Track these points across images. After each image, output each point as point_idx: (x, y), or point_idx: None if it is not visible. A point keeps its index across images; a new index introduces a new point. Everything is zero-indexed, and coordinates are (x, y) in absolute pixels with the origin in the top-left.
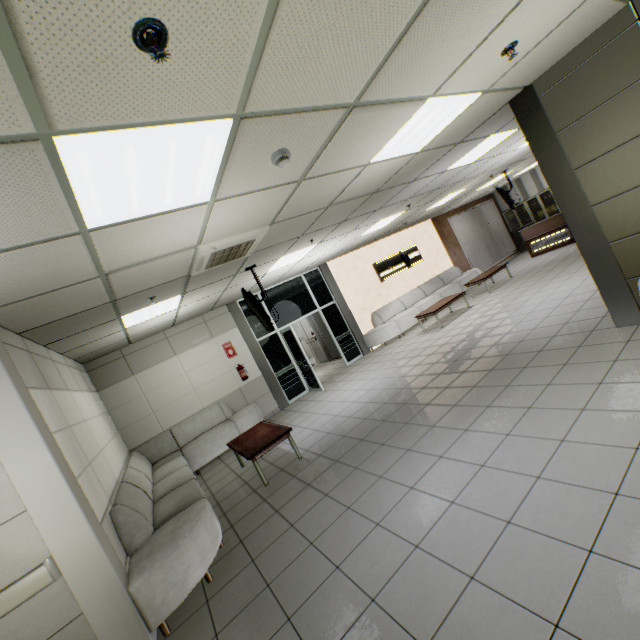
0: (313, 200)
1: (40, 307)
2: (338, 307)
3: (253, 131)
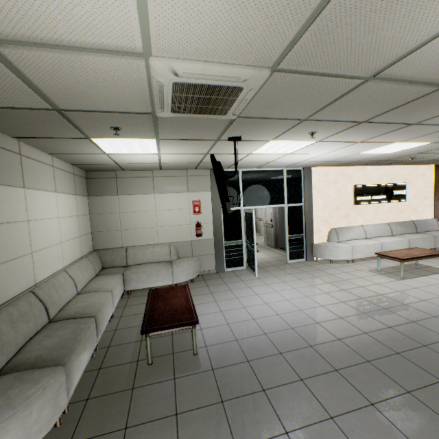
0: (361, 42)
1: None
2: (303, 210)
3: None
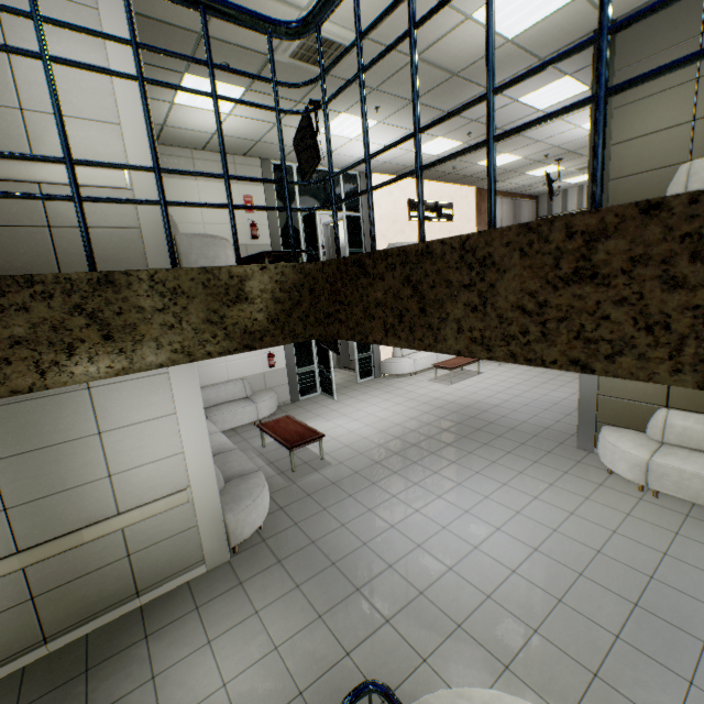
0: None
1: None
2: (362, 221)
3: None
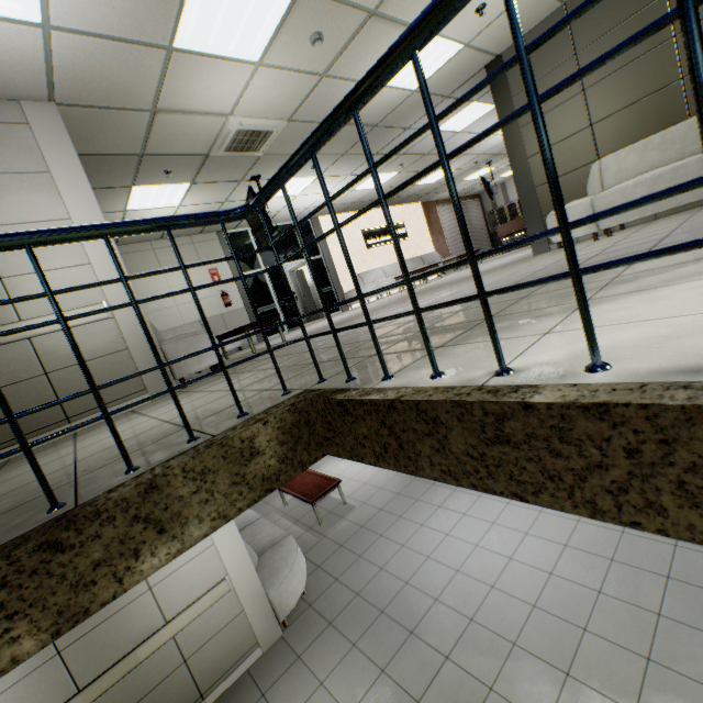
0: (327, 107)
1: (94, 126)
2: (324, 262)
3: (306, 5)
